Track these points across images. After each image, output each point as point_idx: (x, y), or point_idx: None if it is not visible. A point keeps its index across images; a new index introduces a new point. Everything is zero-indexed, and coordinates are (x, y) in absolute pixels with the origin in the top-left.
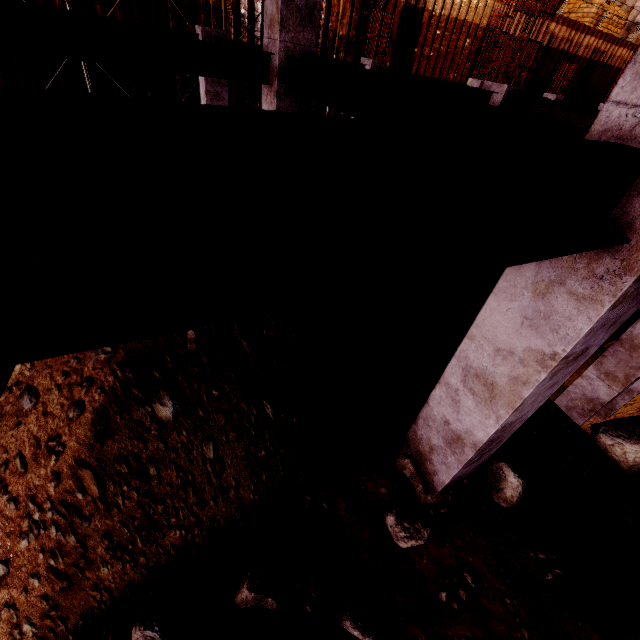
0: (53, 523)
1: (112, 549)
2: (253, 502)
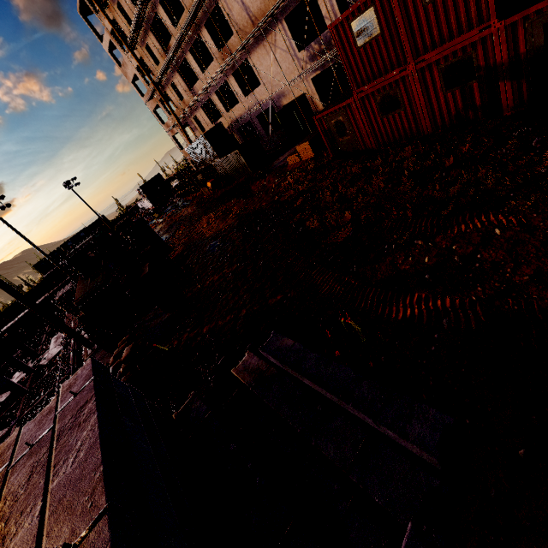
0: None
1: None
2: None
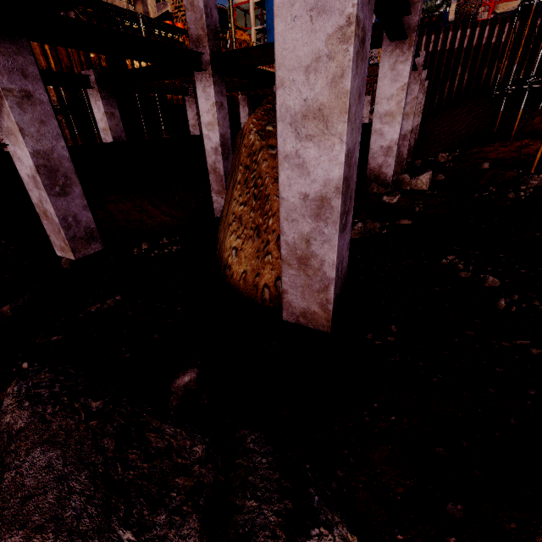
0: None
1: None
2: None
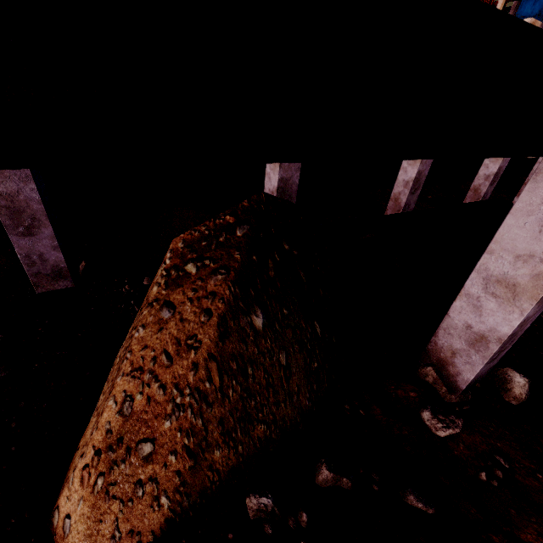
0: (190, 406)
1: (223, 434)
2: (308, 408)
